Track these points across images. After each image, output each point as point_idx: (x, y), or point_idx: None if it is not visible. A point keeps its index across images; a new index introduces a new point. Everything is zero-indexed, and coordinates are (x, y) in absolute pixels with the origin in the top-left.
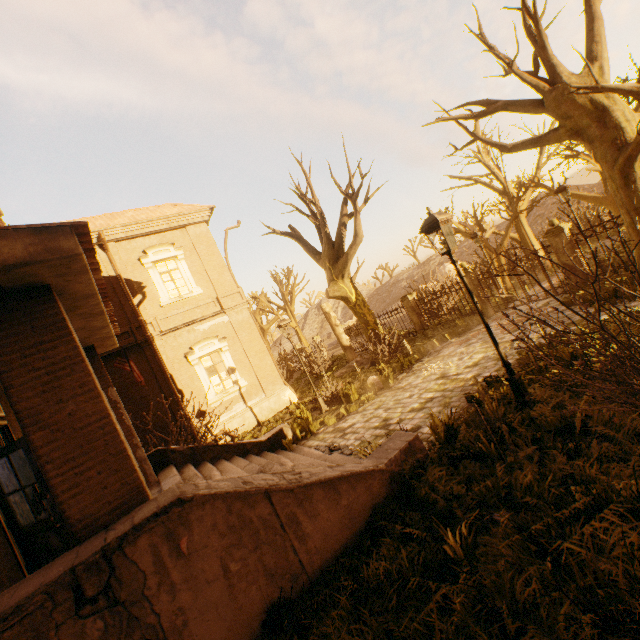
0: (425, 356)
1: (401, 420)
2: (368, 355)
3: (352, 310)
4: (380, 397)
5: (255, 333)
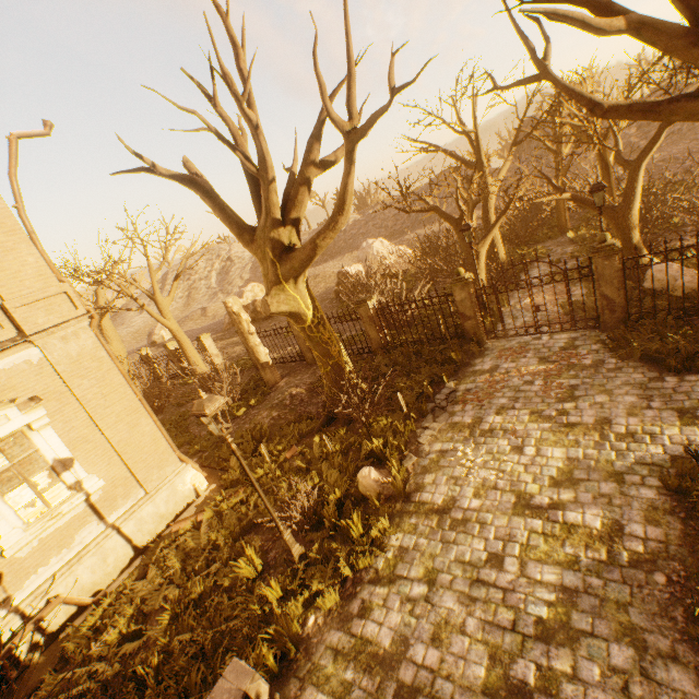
0: (426, 415)
1: (549, 678)
2: (306, 383)
3: (304, 333)
4: (409, 532)
5: (113, 377)
